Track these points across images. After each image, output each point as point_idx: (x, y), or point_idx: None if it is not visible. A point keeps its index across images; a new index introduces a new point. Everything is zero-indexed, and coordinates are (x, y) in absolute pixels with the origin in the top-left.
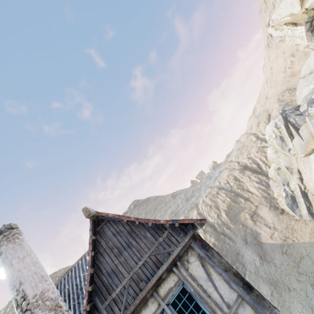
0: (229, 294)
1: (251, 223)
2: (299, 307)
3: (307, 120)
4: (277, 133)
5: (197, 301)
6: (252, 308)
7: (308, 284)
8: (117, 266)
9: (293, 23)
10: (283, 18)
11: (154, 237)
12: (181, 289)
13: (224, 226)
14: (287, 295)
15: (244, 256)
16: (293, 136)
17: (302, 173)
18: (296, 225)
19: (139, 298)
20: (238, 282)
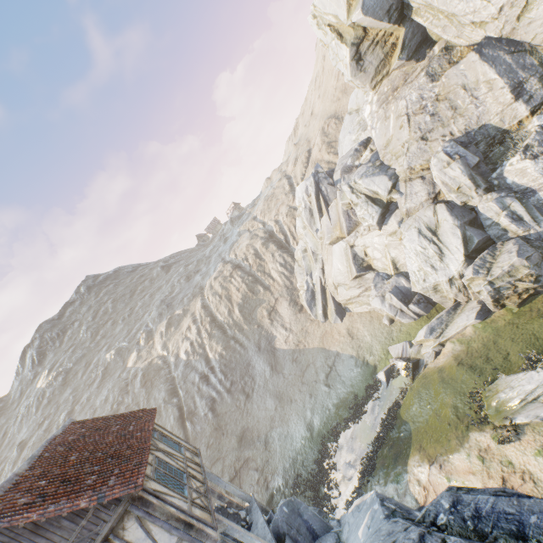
0: (170, 541)
1: (268, 323)
2: (295, 419)
3: (338, 196)
4: (308, 203)
5: None
6: None
7: (307, 394)
8: None
9: (338, 33)
10: (328, 16)
11: (75, 522)
12: None
13: (236, 328)
14: (288, 407)
15: (255, 368)
16: (323, 212)
17: (325, 265)
18: (311, 327)
19: None
20: (180, 525)
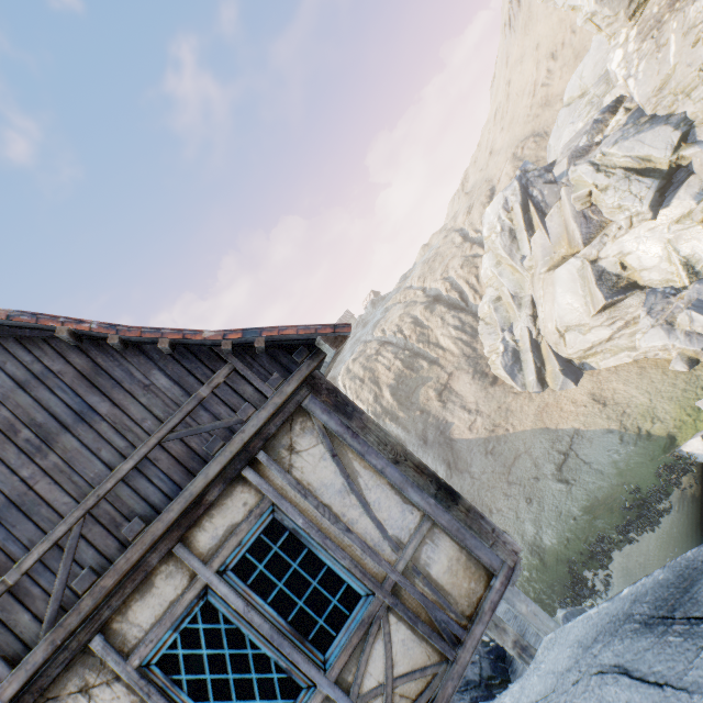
0: (402, 518)
1: (438, 406)
2: None
3: (563, 195)
4: (507, 223)
5: (313, 548)
6: (454, 542)
7: (522, 498)
8: (31, 485)
9: None
10: None
11: (183, 387)
12: (266, 524)
13: (387, 416)
14: None
15: None
16: (534, 229)
17: (538, 306)
18: (515, 403)
19: (117, 571)
20: (425, 486)
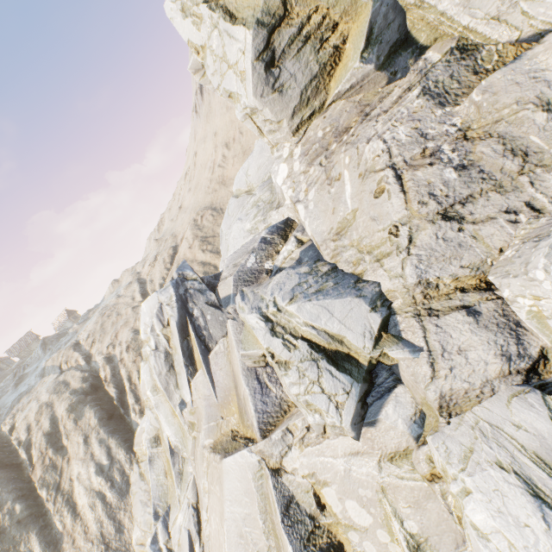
0: None
1: None
2: None
3: (231, 331)
4: (162, 340)
5: None
6: None
7: None
8: None
9: (227, 10)
10: None
11: None
12: None
13: None
14: None
15: None
16: (196, 364)
17: (202, 507)
18: None
19: None
20: None
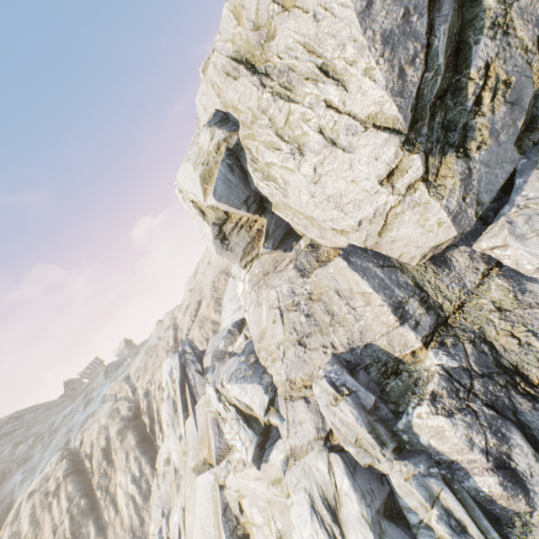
0: None
1: None
2: None
3: (207, 391)
4: (172, 391)
5: None
6: None
7: None
8: None
9: (201, 210)
10: (189, 193)
11: None
12: None
13: None
14: None
15: None
16: (189, 410)
17: (186, 508)
18: None
19: None
20: None
